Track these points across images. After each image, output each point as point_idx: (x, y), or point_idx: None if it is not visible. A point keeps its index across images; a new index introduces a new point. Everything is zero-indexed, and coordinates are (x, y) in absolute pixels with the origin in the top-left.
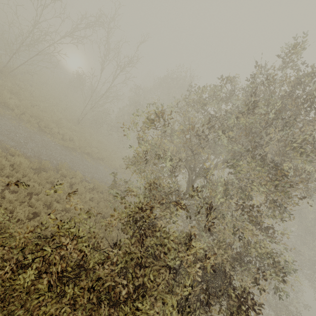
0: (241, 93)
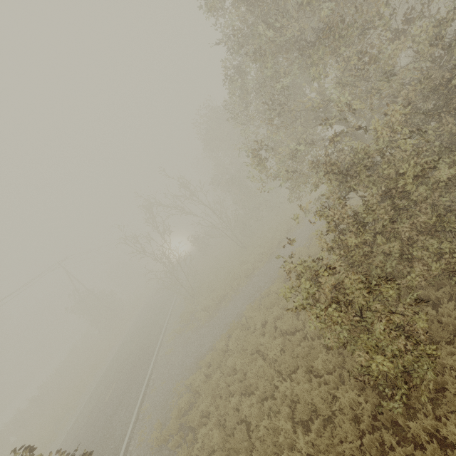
0: None
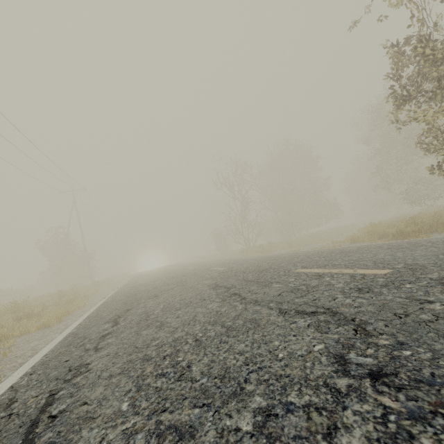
0: (389, 86)
